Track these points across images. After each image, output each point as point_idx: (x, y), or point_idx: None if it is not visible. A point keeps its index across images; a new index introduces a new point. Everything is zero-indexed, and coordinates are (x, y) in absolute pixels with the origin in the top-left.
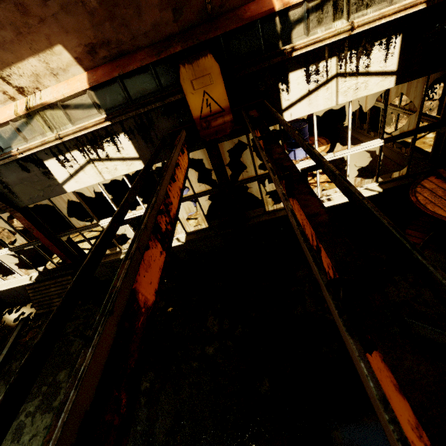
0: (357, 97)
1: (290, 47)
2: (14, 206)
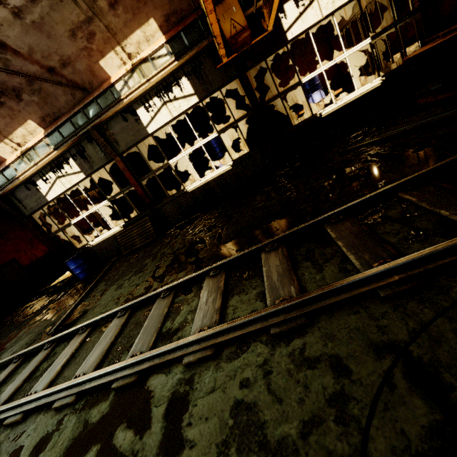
0: (335, 8)
1: None
2: (115, 152)
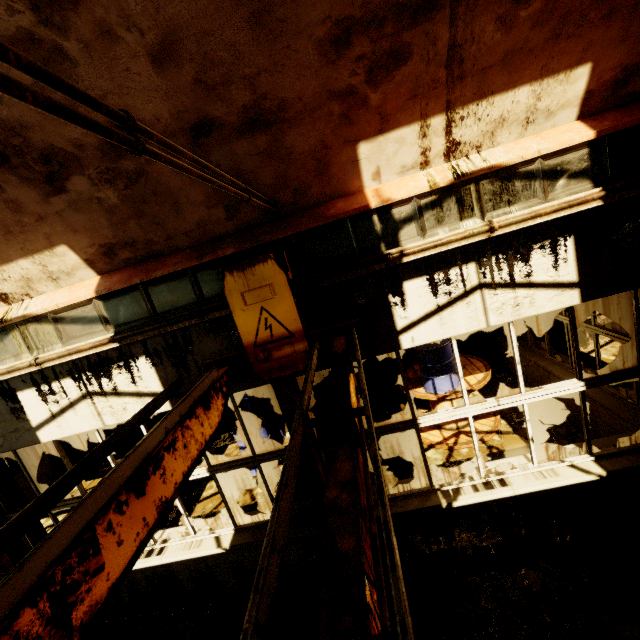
0: (520, 316)
1: (398, 251)
2: None
